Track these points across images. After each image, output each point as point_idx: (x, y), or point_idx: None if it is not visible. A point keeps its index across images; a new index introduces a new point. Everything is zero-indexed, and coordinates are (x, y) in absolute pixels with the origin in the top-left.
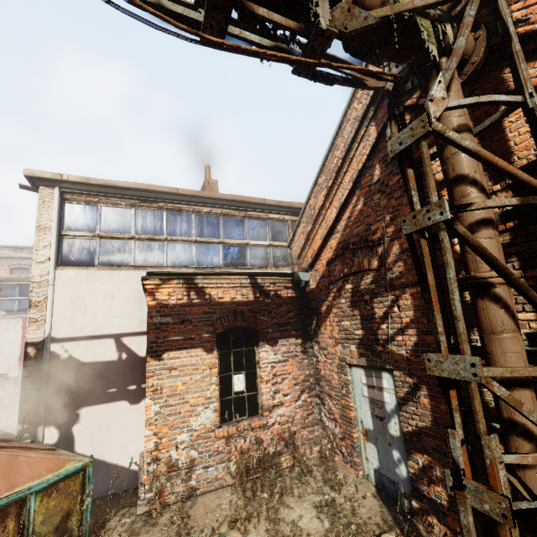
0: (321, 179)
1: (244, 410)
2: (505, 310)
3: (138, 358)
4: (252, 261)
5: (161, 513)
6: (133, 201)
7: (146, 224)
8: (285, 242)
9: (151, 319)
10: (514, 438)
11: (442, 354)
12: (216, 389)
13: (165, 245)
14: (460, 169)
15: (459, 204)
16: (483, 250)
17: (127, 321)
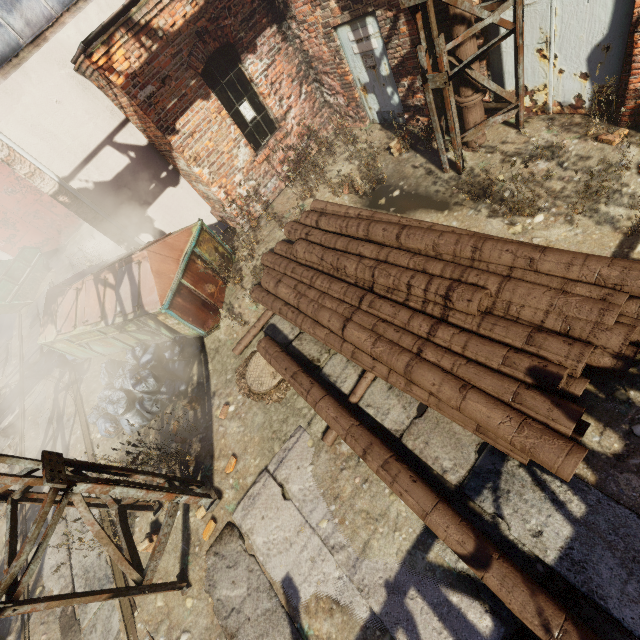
0: None
1: (265, 132)
2: None
3: (144, 149)
4: None
5: (258, 223)
6: None
7: None
8: None
9: (136, 99)
10: (456, 28)
11: None
12: (236, 129)
13: None
14: None
15: None
16: None
17: (100, 120)
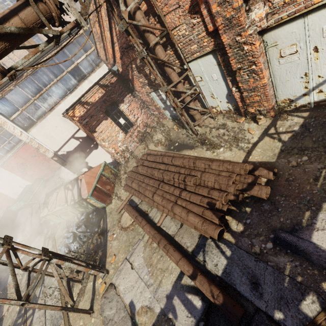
0: (90, 16)
1: (129, 127)
2: (169, 68)
3: (85, 138)
4: (86, 71)
5: (128, 160)
6: (14, 83)
7: (31, 89)
8: (91, 48)
9: (82, 123)
10: (181, 94)
11: (161, 87)
12: (117, 128)
13: (49, 93)
14: (142, 27)
15: (148, 40)
16: (157, 58)
17: (70, 130)
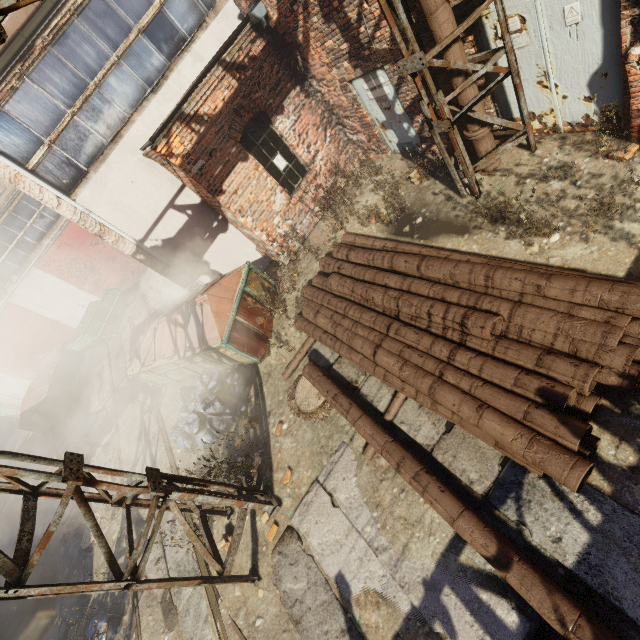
0: None
1: (297, 177)
2: None
3: (198, 206)
4: (185, 27)
5: (297, 256)
6: (17, 70)
7: (61, 87)
8: None
9: (191, 173)
10: (454, 80)
11: (404, 60)
12: (271, 180)
13: (103, 93)
14: None
15: None
16: None
17: (164, 190)
